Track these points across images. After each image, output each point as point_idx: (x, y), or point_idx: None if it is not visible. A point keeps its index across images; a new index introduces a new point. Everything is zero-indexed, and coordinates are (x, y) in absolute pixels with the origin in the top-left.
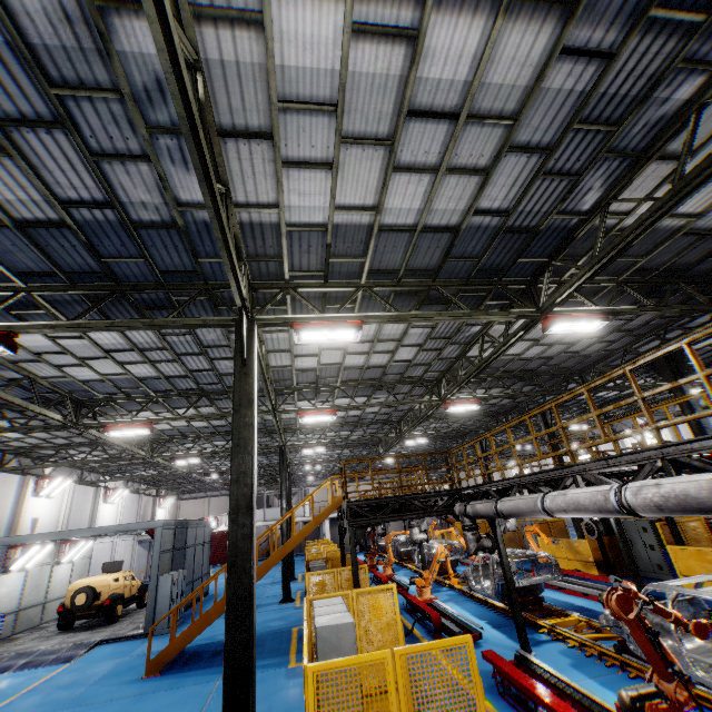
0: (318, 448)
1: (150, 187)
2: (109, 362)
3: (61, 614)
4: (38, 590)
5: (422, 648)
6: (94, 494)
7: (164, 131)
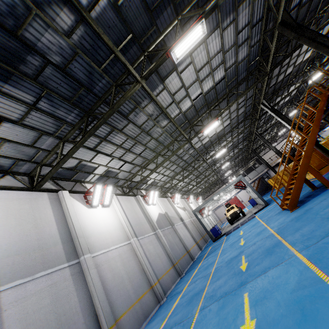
0: None
1: None
2: None
3: None
4: None
5: None
6: None
7: None
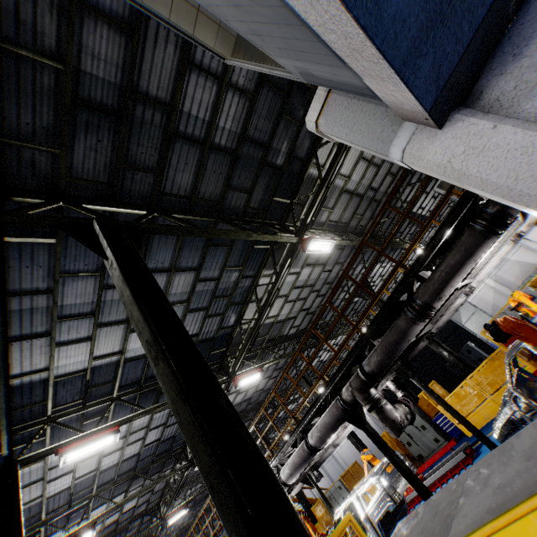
0: None
1: None
2: None
3: None
4: None
5: None
6: None
7: None
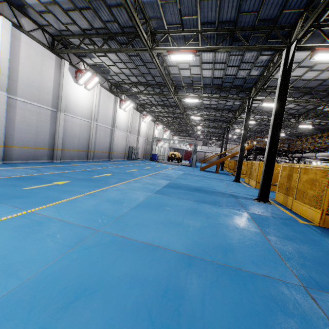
0: (241, 130)
1: (245, 73)
2: (200, 100)
3: (168, 158)
4: (159, 152)
5: (278, 164)
6: (163, 131)
7: (257, 67)
